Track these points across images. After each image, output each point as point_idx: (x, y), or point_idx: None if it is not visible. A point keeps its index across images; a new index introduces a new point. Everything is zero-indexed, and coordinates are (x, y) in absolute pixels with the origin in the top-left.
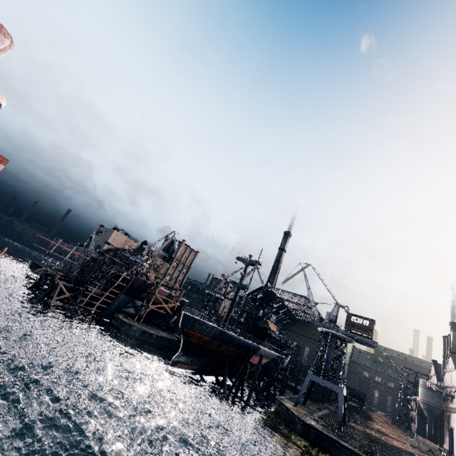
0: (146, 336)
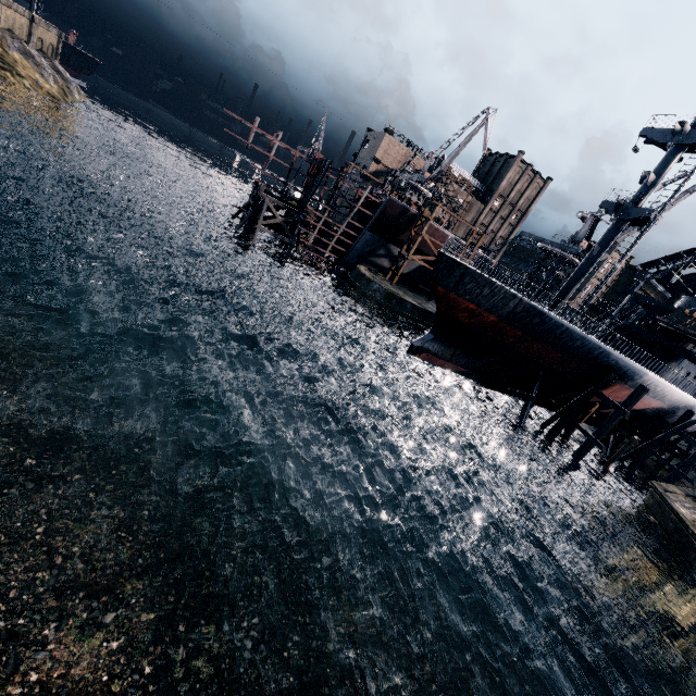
0: (393, 303)
